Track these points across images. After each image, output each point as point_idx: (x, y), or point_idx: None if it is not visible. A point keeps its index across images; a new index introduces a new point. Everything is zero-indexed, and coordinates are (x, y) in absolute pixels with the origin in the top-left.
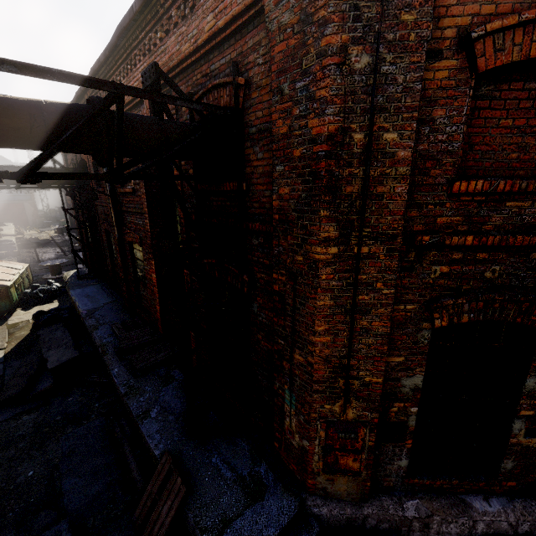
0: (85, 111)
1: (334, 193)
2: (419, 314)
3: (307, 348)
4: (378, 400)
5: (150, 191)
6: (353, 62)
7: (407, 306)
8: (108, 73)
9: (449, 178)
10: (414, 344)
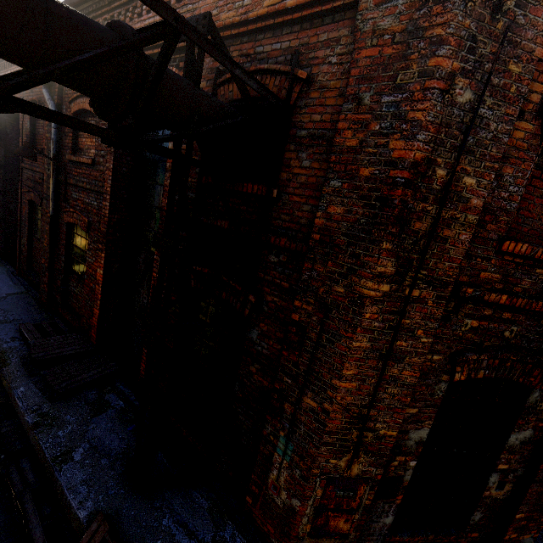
0: (109, 36)
1: (402, 225)
2: (442, 365)
3: (326, 393)
4: (387, 455)
5: (119, 168)
6: (456, 93)
7: (434, 357)
8: (92, 12)
9: (500, 236)
10: (430, 396)
